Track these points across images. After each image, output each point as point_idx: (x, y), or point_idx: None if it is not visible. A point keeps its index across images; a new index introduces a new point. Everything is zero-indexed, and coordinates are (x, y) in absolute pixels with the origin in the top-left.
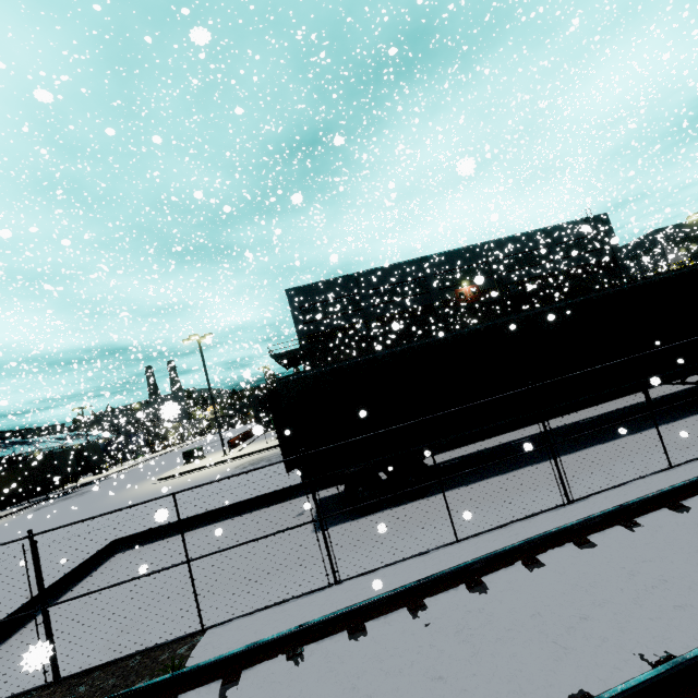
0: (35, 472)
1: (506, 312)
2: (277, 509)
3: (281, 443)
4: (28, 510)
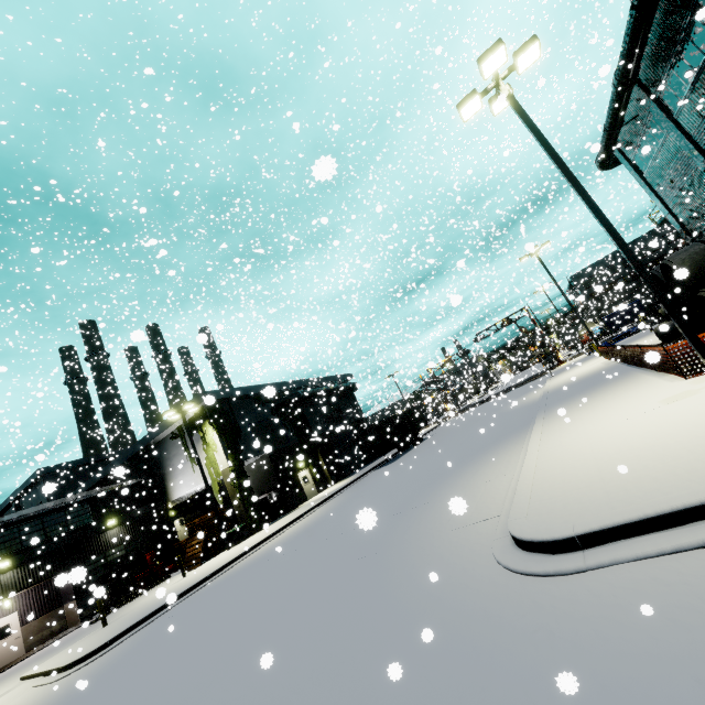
0: None
1: None
2: None
3: None
4: None
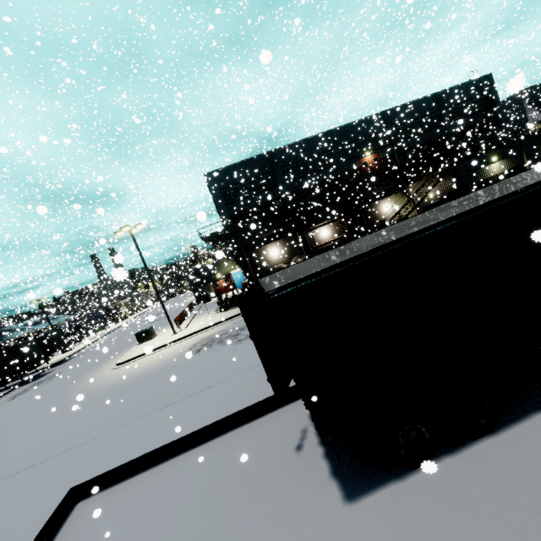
0: (5, 364)
1: (404, 177)
2: (262, 431)
3: (266, 367)
4: (5, 399)
